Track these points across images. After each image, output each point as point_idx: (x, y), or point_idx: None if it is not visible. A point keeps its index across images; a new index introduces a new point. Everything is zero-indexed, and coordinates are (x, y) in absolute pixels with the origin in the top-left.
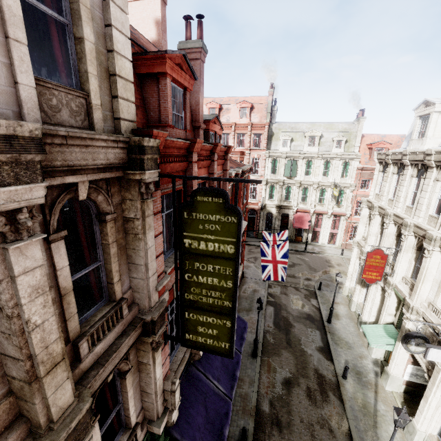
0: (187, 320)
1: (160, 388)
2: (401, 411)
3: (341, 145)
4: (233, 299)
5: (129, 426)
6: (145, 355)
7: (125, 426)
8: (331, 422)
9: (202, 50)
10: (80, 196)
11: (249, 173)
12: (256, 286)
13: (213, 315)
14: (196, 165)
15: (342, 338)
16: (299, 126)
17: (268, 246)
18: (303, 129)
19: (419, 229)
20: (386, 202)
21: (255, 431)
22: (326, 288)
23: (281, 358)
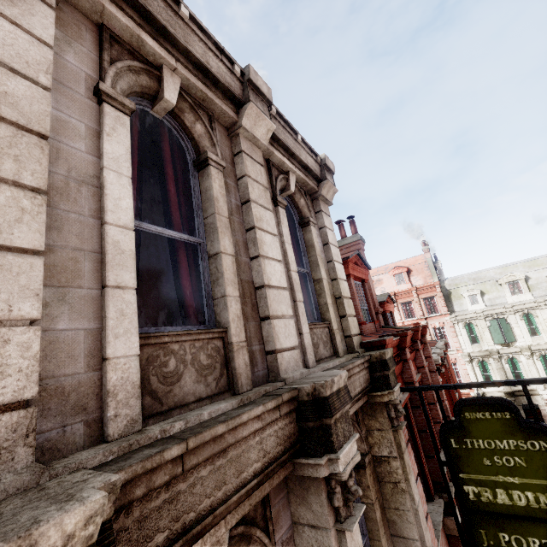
0: None
1: None
2: None
3: None
4: None
5: None
6: None
7: None
8: None
9: (361, 241)
10: None
11: (446, 352)
12: None
13: None
14: (411, 362)
15: None
16: (483, 274)
17: None
18: (491, 276)
19: None
20: None
21: None
22: None
23: None
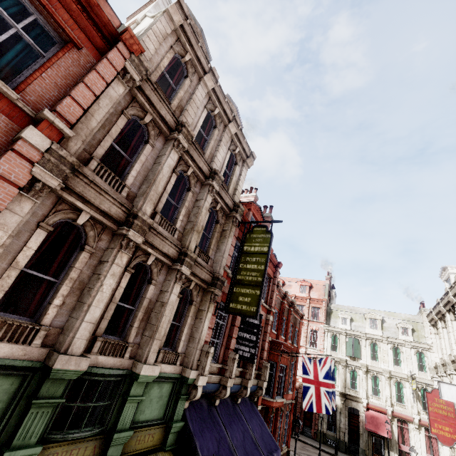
0: (234, 293)
1: (201, 343)
2: None
3: (408, 333)
4: (263, 275)
5: (176, 349)
6: (205, 303)
7: (173, 349)
8: None
9: (270, 217)
10: (217, 207)
11: (301, 320)
12: None
13: (250, 288)
14: None
15: None
16: (358, 309)
17: (309, 360)
18: (362, 311)
19: None
20: (448, 358)
21: None
22: None
23: None
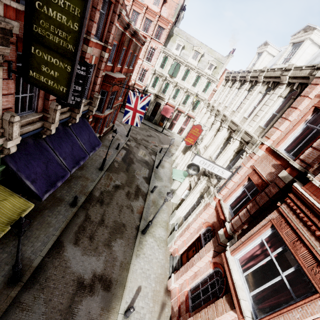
0: (32, 56)
1: None
2: (170, 193)
3: (211, 69)
4: (76, 43)
5: None
6: None
7: None
8: (134, 207)
9: None
10: None
11: (142, 46)
12: (120, 137)
13: (57, 57)
14: None
15: (160, 176)
16: (192, 39)
17: (134, 95)
18: (194, 43)
19: (224, 117)
20: (217, 104)
21: (85, 202)
22: (164, 153)
23: (118, 175)
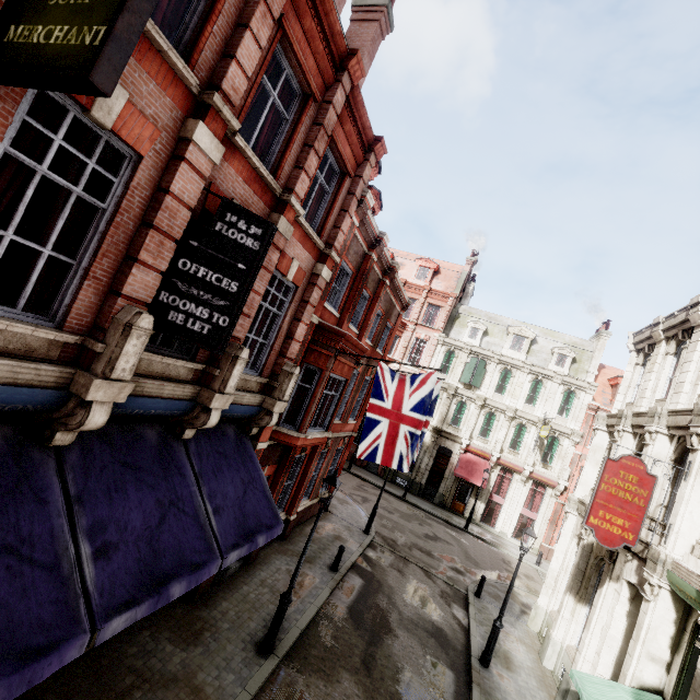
0: None
1: None
2: None
3: (565, 363)
4: None
5: None
6: None
7: None
8: None
9: (387, 14)
10: None
11: (403, 312)
12: (345, 532)
13: None
14: None
15: None
16: (502, 318)
17: (393, 373)
18: (507, 323)
19: None
20: (650, 406)
21: None
22: (492, 599)
23: (332, 689)
